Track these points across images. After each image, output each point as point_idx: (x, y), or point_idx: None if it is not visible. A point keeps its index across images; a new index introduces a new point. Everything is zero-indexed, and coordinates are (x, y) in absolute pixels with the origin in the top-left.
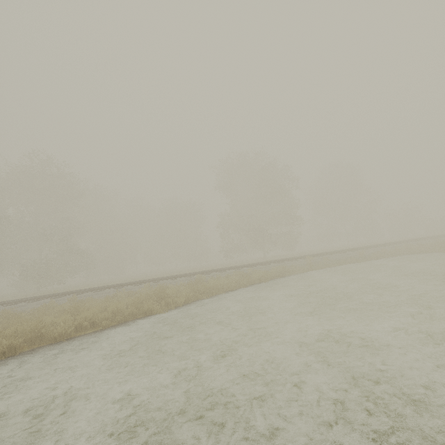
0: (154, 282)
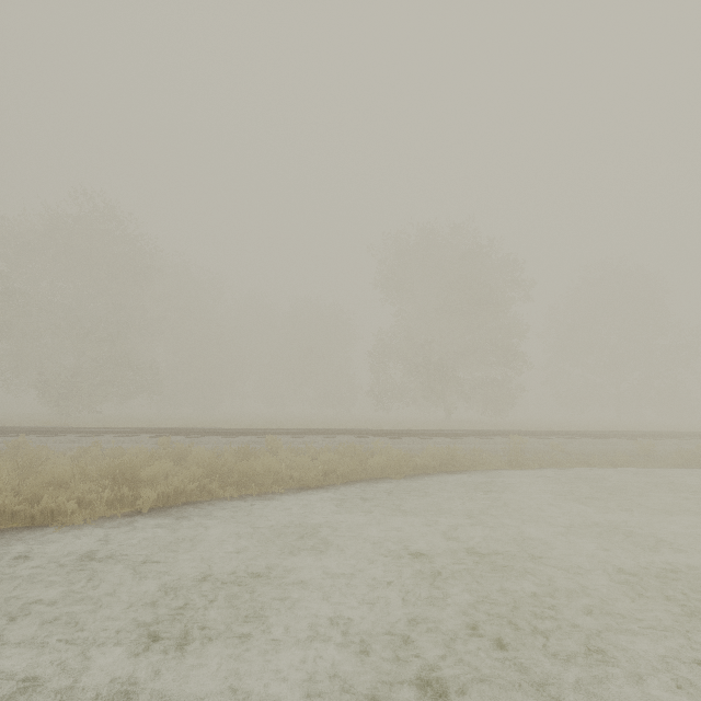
0: (189, 436)
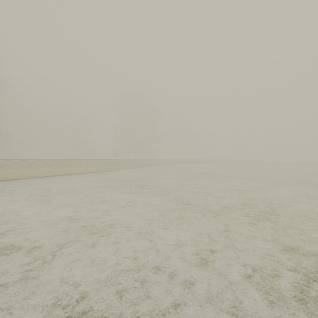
0: (100, 160)
